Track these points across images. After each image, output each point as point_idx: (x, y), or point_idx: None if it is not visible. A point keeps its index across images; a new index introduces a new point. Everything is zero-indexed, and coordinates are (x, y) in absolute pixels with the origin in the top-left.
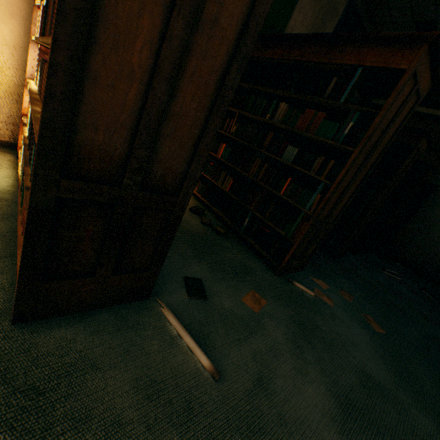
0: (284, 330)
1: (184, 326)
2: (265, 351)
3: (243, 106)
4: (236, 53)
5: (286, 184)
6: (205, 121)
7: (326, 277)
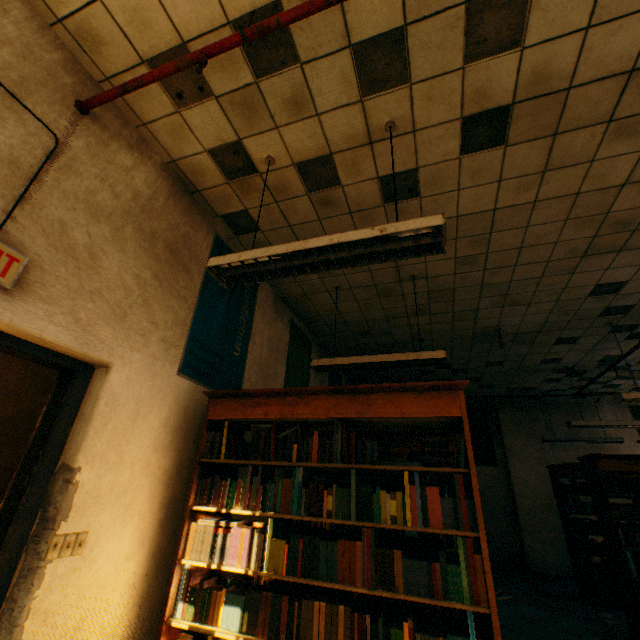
0: None
1: None
2: None
3: None
4: None
5: None
6: None
7: None
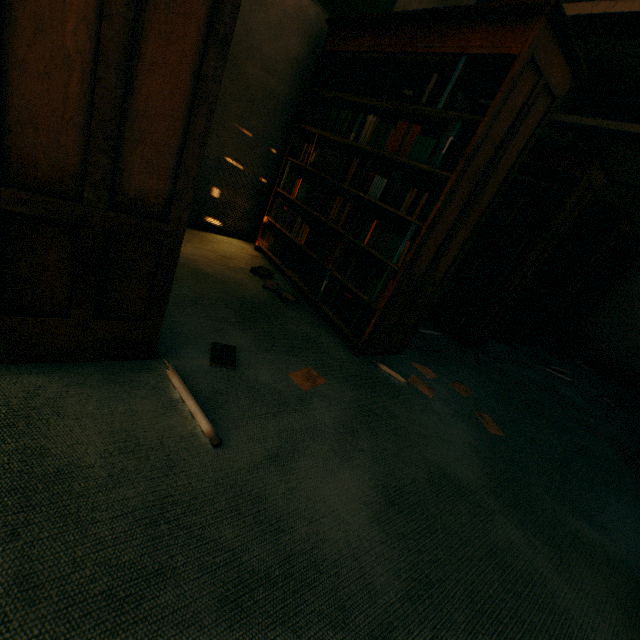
0: (339, 413)
1: (193, 391)
2: (298, 430)
3: (323, 124)
4: (210, 34)
5: (371, 230)
6: (187, 123)
7: (439, 365)
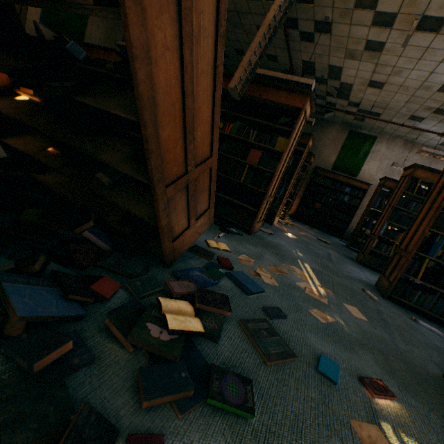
0: None
1: None
2: None
3: None
4: None
5: None
6: None
7: None
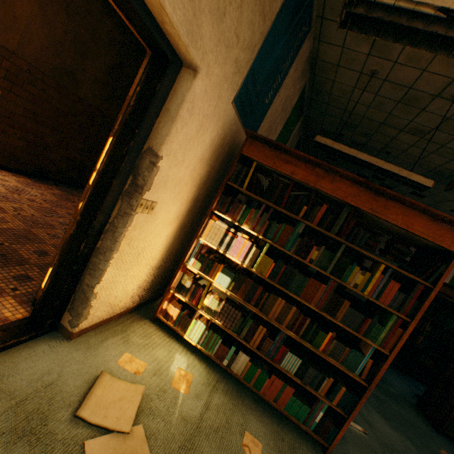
0: None
1: None
2: None
3: None
4: None
5: None
6: None
7: None
